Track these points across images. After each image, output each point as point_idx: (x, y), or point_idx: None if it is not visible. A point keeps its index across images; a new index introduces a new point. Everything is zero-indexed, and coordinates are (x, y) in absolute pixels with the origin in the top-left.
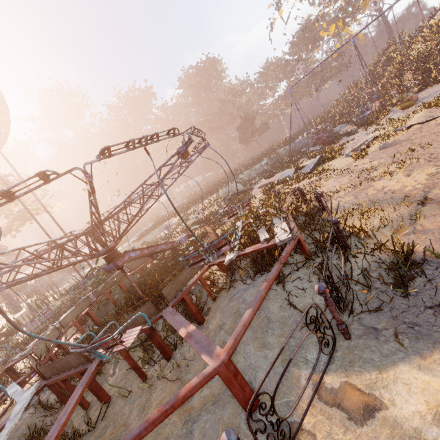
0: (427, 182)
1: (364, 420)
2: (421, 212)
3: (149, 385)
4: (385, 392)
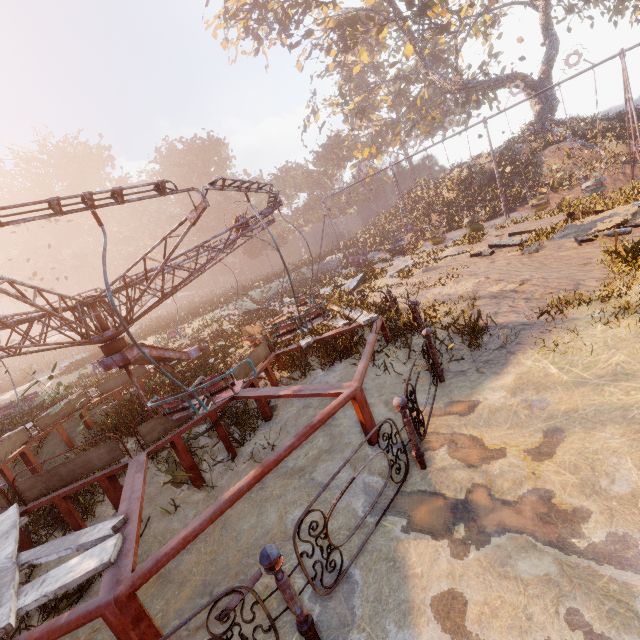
0: (474, 288)
1: (470, 412)
2: (475, 304)
3: (205, 495)
4: (479, 396)
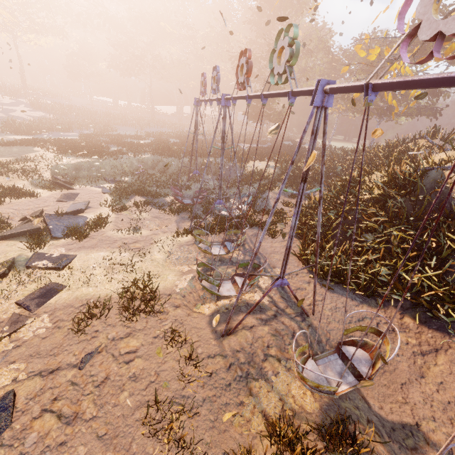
0: None
1: None
2: None
3: None
4: None
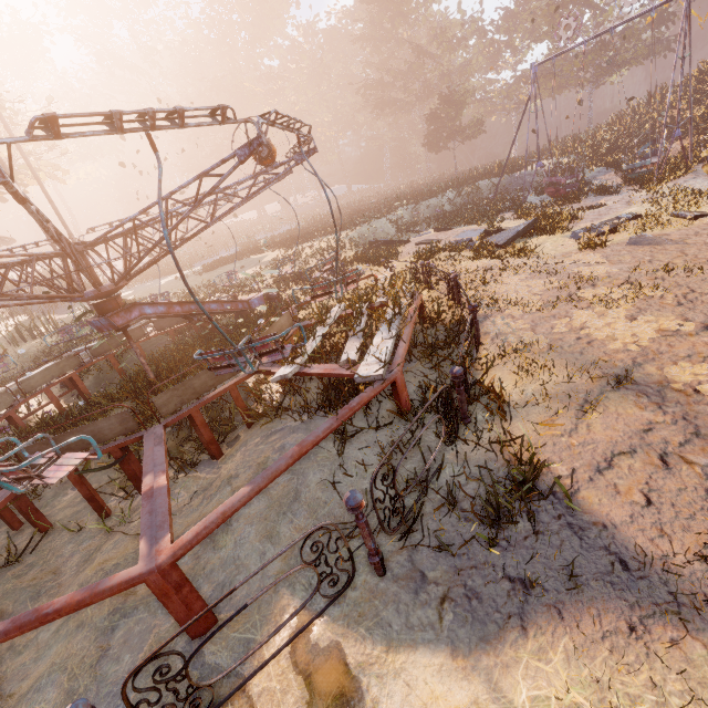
0: (650, 345)
1: None
2: (606, 399)
3: (112, 524)
4: (375, 684)
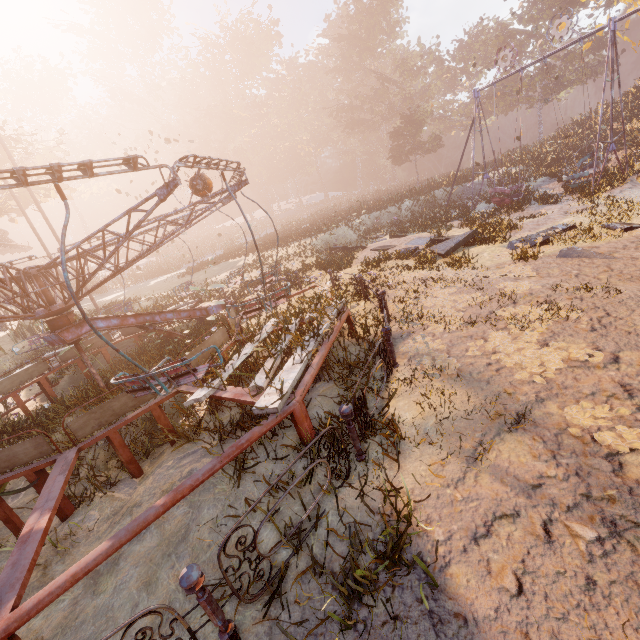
0: (556, 377)
1: None
2: (501, 442)
3: None
4: None
